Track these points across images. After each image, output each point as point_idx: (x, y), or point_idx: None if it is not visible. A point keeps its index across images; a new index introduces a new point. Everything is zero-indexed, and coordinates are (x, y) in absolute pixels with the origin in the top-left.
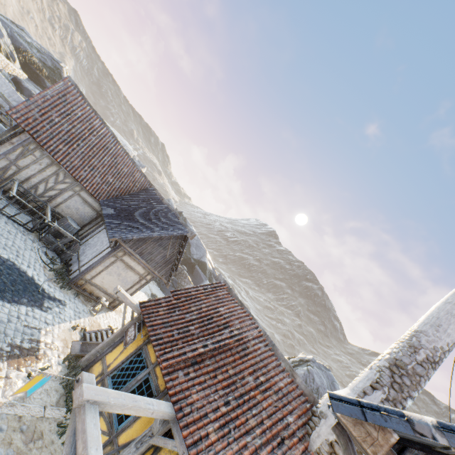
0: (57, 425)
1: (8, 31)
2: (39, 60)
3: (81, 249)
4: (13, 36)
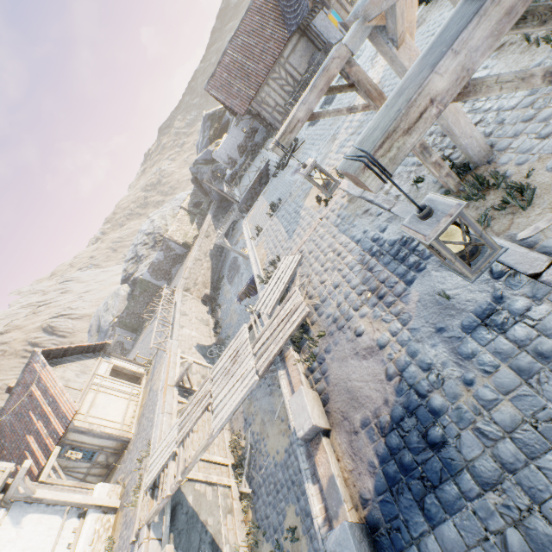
0: (426, 6)
1: (204, 150)
2: (210, 131)
3: (333, 43)
4: (205, 148)
